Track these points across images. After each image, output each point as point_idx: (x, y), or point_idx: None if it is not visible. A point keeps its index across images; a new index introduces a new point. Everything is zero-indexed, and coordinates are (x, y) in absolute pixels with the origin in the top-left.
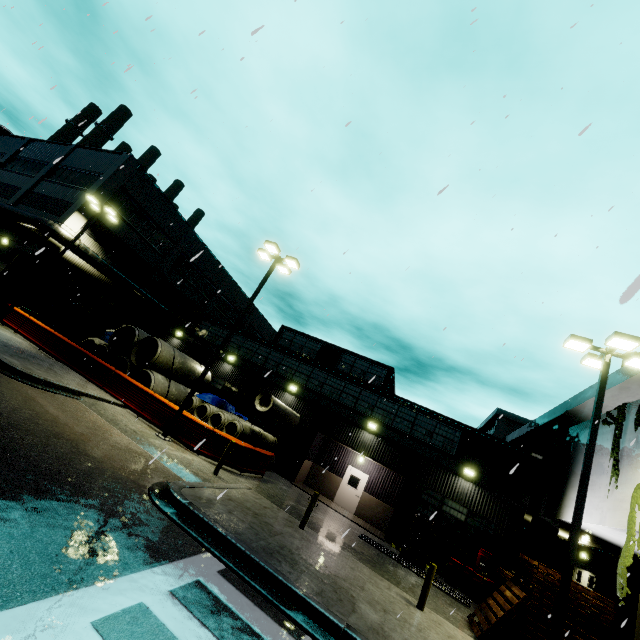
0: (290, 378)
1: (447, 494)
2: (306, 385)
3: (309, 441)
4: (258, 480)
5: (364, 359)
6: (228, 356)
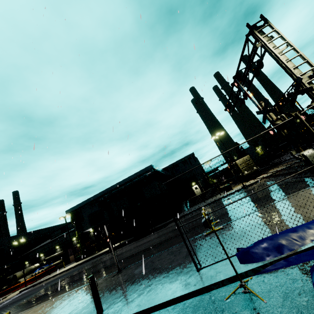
0: (56, 246)
1: (91, 237)
2: (60, 244)
3: (68, 253)
4: (53, 273)
5: (70, 224)
6: (41, 255)
